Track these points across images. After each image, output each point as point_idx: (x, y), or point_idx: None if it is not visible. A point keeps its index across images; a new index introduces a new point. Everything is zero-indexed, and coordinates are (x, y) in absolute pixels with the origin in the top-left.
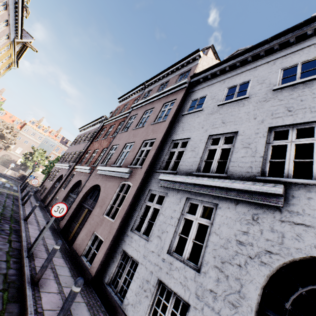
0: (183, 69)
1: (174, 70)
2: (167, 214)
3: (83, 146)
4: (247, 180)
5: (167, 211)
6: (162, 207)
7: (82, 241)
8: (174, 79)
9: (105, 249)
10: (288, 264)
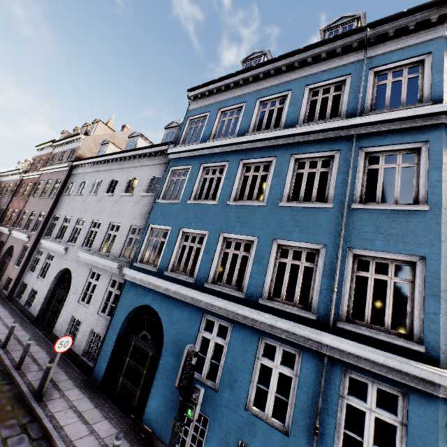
0: (74, 146)
1: (70, 142)
2: (41, 261)
3: (4, 203)
4: (64, 244)
5: (42, 259)
6: (41, 258)
7: (3, 282)
8: (68, 152)
9: (14, 282)
10: (64, 272)
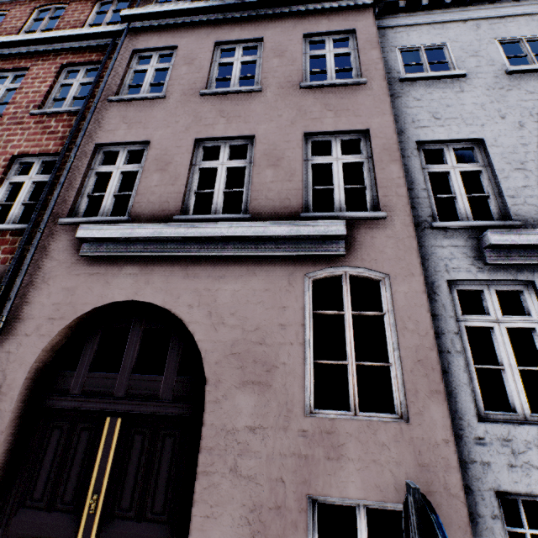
0: None
1: None
2: None
3: None
4: None
5: None
6: None
7: None
8: None
9: (466, 535)
10: None
